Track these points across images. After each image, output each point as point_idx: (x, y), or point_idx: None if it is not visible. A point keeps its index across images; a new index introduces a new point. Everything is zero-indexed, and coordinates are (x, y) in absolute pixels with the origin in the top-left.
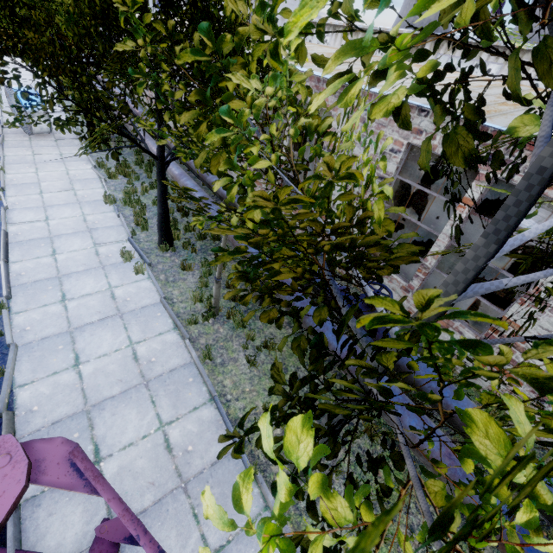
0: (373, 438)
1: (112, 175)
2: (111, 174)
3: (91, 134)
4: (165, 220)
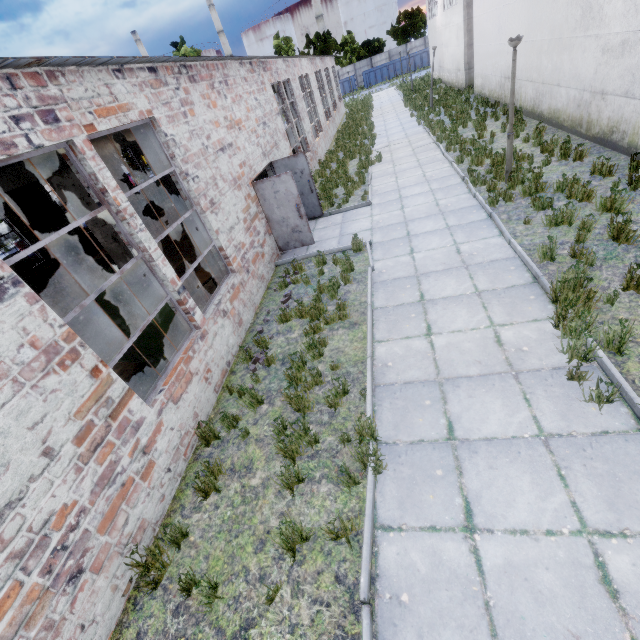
0: None
1: None
2: None
3: None
4: None
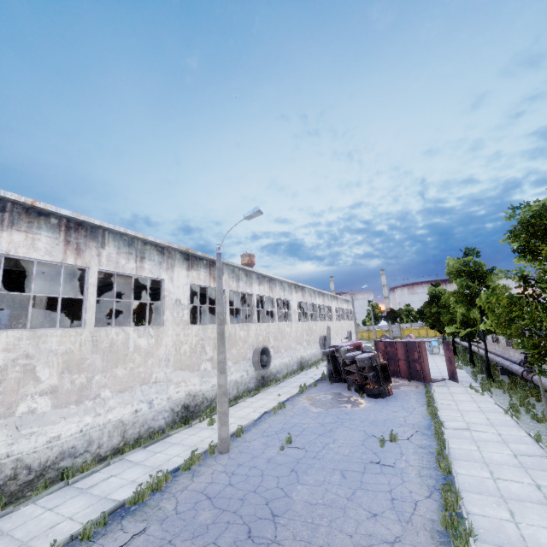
0: (518, 384)
1: (459, 359)
2: (459, 358)
3: (454, 351)
4: (471, 357)
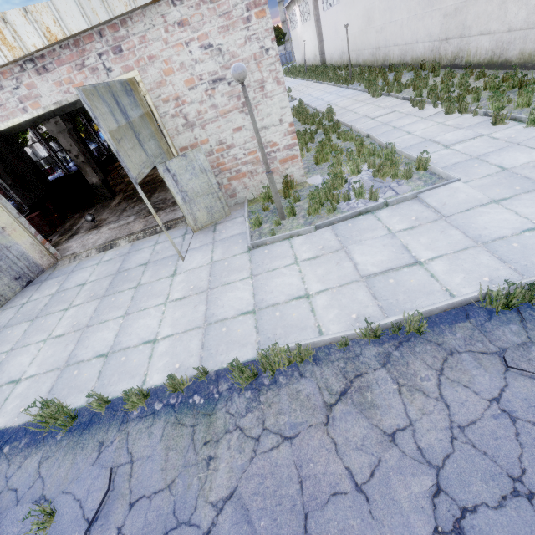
0: None
1: None
2: None
3: None
4: None
